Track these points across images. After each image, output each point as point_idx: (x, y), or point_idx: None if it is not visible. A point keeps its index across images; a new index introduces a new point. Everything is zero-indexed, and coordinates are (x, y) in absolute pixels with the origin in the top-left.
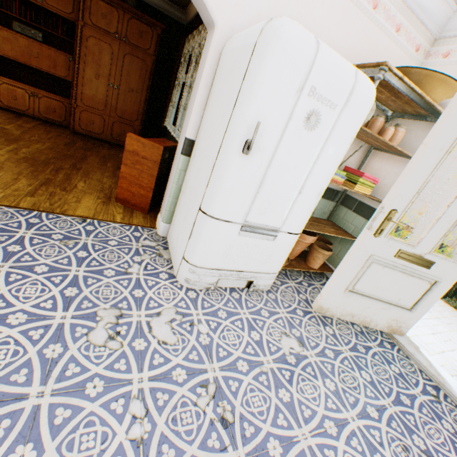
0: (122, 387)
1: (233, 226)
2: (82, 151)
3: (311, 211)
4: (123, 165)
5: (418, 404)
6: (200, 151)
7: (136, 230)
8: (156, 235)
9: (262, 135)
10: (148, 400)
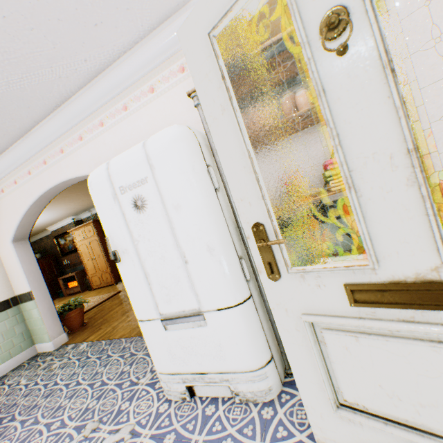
0: None
1: (154, 322)
2: None
3: (225, 271)
4: None
5: None
6: None
7: None
8: None
9: (118, 242)
10: None
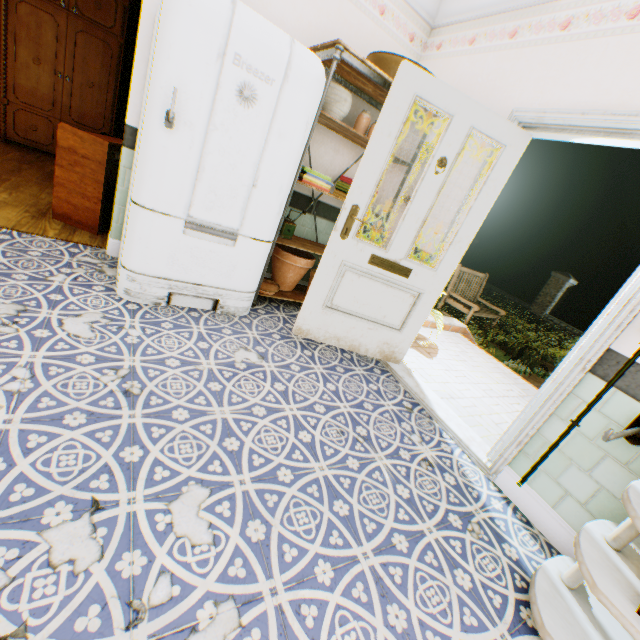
0: (7, 358)
1: (173, 221)
2: (16, 163)
3: (278, 214)
4: (59, 167)
5: (382, 410)
6: (138, 137)
7: (74, 247)
8: (103, 254)
9: (186, 106)
10: (38, 370)
